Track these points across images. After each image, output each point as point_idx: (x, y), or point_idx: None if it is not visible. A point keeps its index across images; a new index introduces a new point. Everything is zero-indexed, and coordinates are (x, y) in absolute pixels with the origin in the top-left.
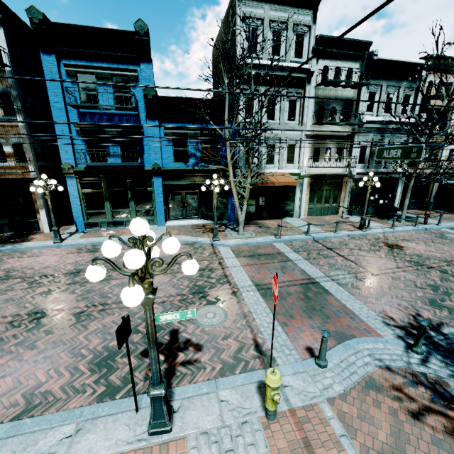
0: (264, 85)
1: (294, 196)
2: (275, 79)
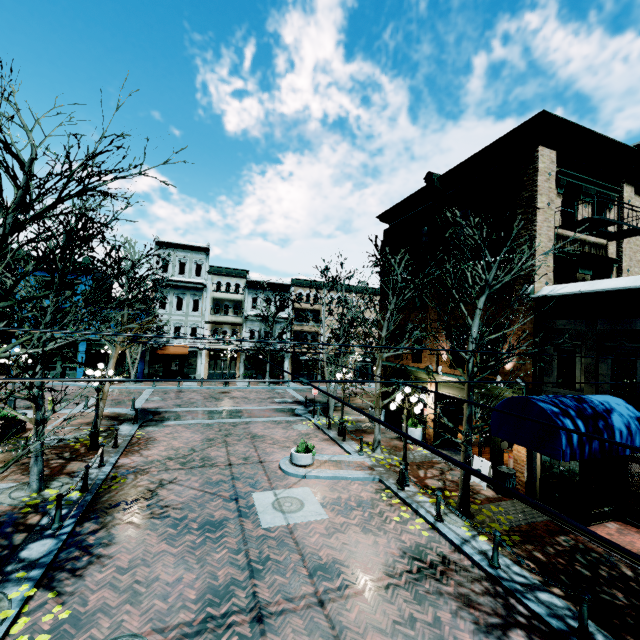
0: (174, 290)
1: (197, 363)
2: (182, 287)
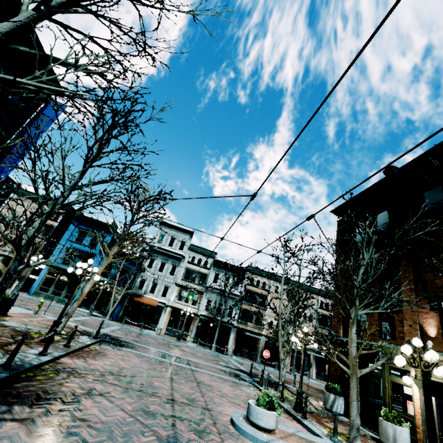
0: (162, 256)
1: (160, 317)
2: (168, 255)
